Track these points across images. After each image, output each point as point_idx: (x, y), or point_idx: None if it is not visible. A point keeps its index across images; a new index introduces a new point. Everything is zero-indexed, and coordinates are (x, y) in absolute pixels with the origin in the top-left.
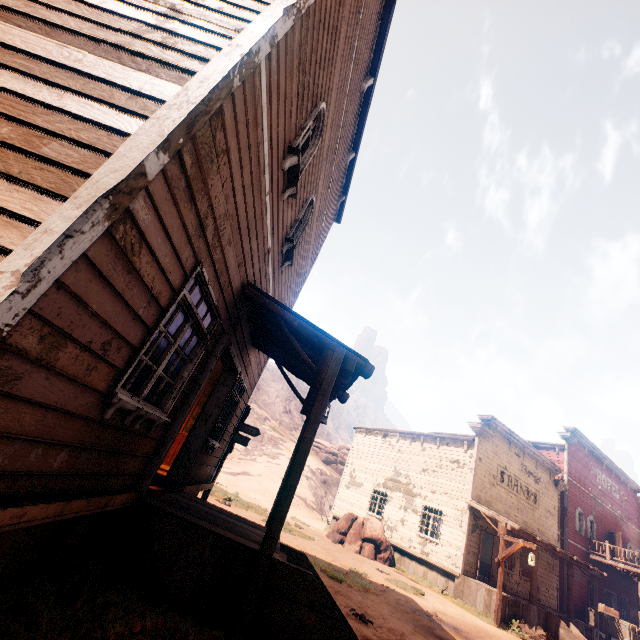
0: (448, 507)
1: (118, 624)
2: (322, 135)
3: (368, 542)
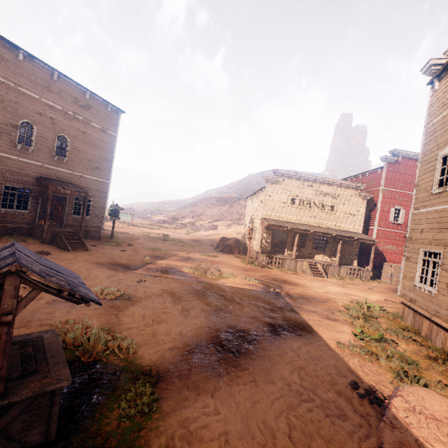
0: (257, 224)
1: (19, 238)
2: (37, 122)
3: (226, 247)
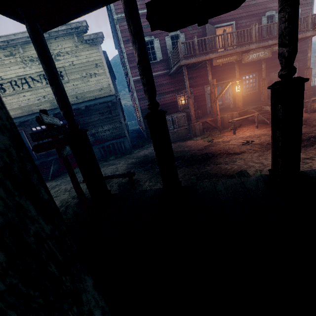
0: None
1: None
2: None
3: None
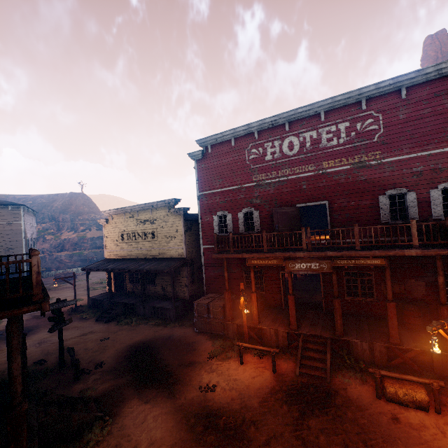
0: None
1: None
2: None
3: None
